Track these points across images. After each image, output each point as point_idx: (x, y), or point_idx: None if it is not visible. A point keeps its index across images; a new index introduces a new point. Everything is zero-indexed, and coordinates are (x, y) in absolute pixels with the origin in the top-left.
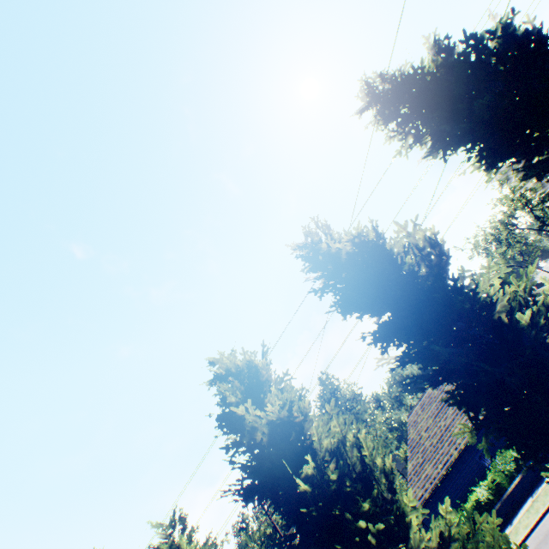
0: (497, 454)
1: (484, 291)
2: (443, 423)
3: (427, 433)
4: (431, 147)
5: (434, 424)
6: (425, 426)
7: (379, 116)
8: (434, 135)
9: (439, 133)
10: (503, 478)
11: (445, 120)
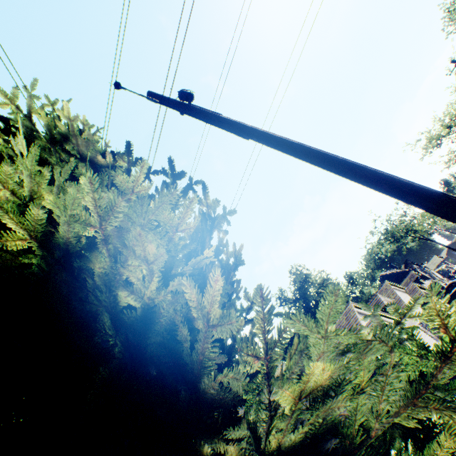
0: None
1: None
2: None
3: None
4: None
5: None
6: None
7: None
8: None
9: None
10: None
11: None
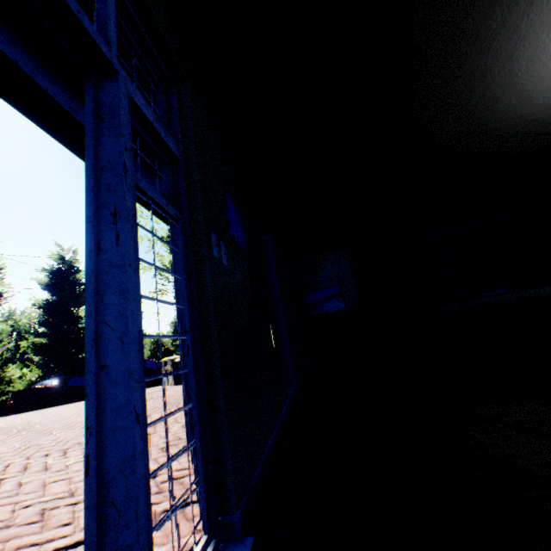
0: None
1: None
2: None
3: None
4: (47, 282)
5: None
6: None
7: (60, 256)
8: (52, 282)
9: (54, 284)
10: None
11: (60, 284)
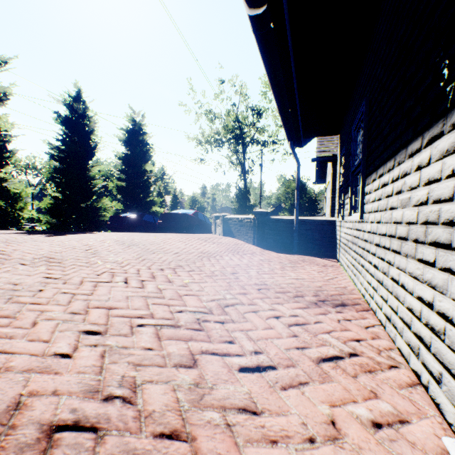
0: None
1: (95, 167)
2: None
3: None
4: (124, 139)
5: None
6: None
7: (132, 119)
8: (127, 140)
9: (128, 141)
10: None
11: (132, 143)
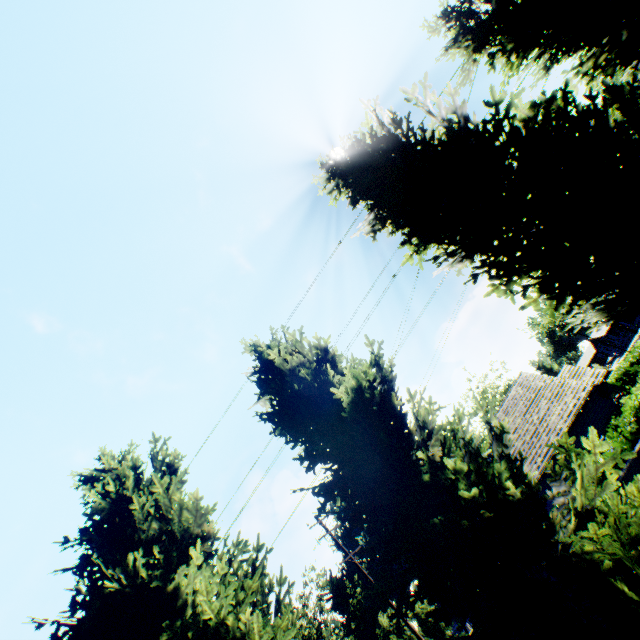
0: (613, 419)
1: None
2: (535, 417)
3: (517, 434)
4: None
5: (524, 421)
6: (513, 428)
7: None
8: None
9: None
10: (625, 442)
11: None
